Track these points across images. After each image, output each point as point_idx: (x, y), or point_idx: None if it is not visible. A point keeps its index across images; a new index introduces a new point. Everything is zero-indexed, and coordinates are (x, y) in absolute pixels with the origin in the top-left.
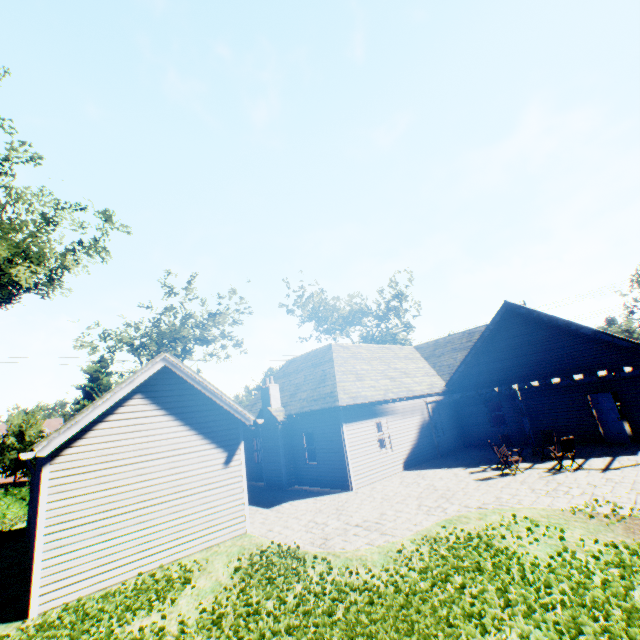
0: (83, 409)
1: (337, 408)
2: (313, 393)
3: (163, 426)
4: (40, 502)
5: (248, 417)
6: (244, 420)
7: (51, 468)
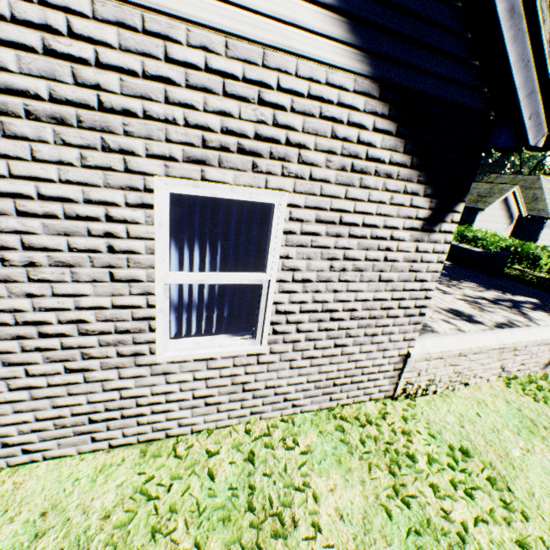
0: (495, 201)
1: (548, 219)
2: (527, 206)
3: (500, 210)
4: (474, 222)
5: (523, 214)
6: (522, 215)
7: (478, 215)
